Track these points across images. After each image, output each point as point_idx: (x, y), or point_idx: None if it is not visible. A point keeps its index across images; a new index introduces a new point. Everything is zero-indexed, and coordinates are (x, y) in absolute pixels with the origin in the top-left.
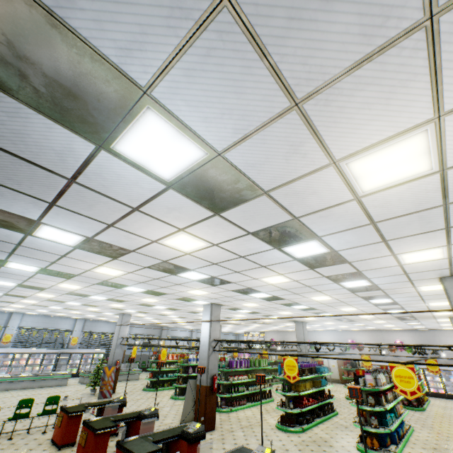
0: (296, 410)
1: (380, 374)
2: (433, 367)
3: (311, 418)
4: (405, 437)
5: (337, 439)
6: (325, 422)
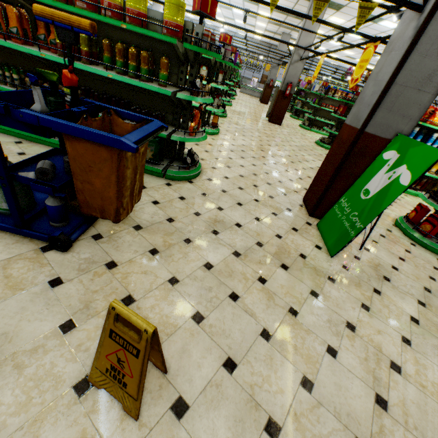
0: None
1: None
2: (361, 68)
3: None
4: None
5: None
6: None
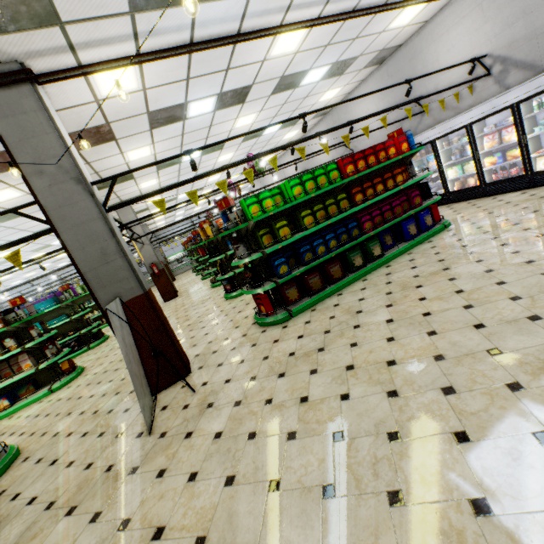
0: None
1: None
2: None
3: None
4: None
5: None
6: None
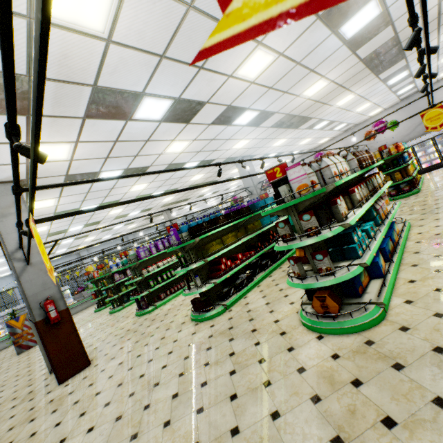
0: (208, 285)
1: (331, 158)
2: (436, 120)
3: (246, 280)
4: (399, 250)
5: (274, 306)
6: (274, 273)
